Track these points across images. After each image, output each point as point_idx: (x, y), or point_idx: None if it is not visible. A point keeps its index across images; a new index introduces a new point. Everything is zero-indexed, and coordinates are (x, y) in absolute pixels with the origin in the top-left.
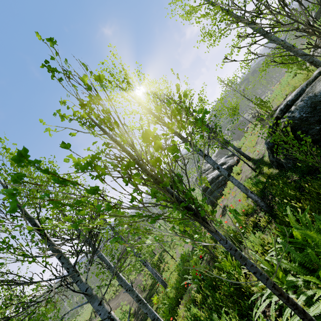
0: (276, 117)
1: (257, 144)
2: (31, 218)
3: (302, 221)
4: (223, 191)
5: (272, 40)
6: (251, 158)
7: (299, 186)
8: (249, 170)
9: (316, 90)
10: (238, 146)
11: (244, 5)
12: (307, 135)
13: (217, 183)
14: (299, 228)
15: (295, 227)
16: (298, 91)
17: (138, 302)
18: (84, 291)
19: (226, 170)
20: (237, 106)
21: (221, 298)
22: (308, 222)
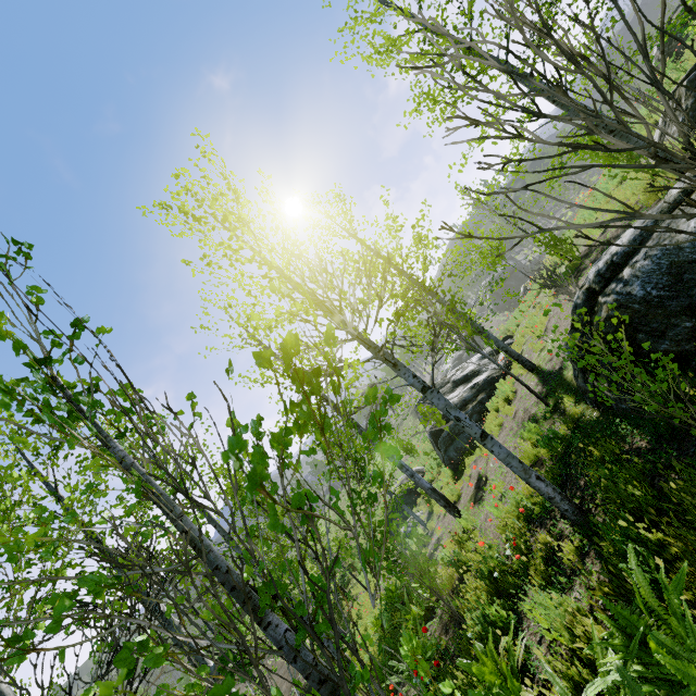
0: (589, 289)
1: (547, 332)
2: None
3: (671, 604)
4: None
5: (578, 182)
6: (535, 367)
7: (651, 469)
8: (532, 397)
9: (679, 235)
10: (508, 329)
11: (506, 35)
12: (663, 341)
13: None
14: (666, 644)
15: (655, 638)
16: (637, 233)
17: None
18: None
19: (482, 388)
20: (501, 251)
21: None
22: (691, 635)
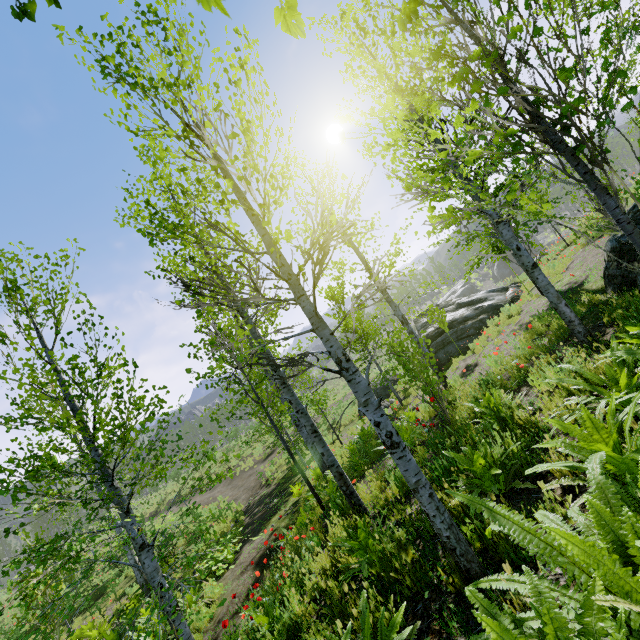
0: None
1: (567, 270)
2: (239, 189)
3: None
4: (468, 346)
5: None
6: None
7: None
8: (542, 308)
9: None
10: (516, 281)
11: None
12: None
13: (460, 330)
14: None
15: None
16: None
17: (312, 434)
18: (311, 311)
19: (485, 311)
20: None
21: (474, 438)
22: None
